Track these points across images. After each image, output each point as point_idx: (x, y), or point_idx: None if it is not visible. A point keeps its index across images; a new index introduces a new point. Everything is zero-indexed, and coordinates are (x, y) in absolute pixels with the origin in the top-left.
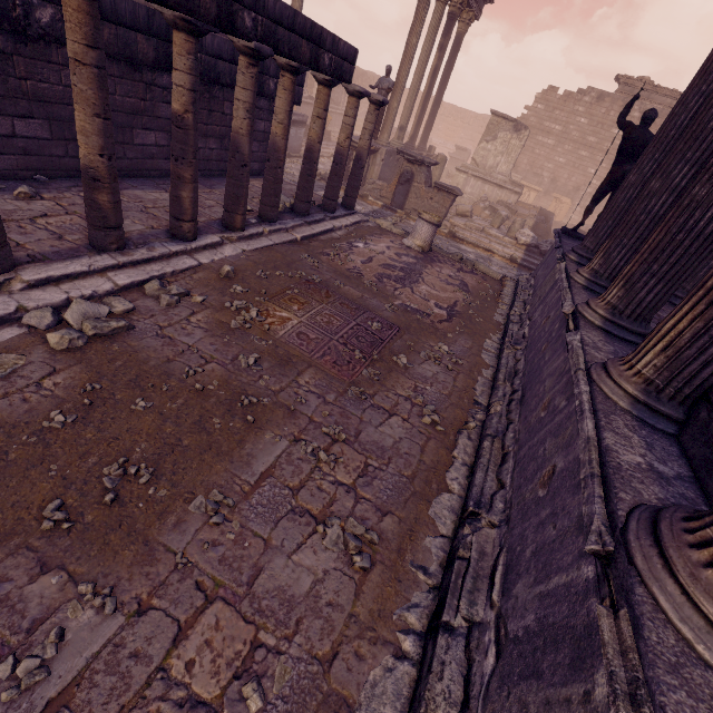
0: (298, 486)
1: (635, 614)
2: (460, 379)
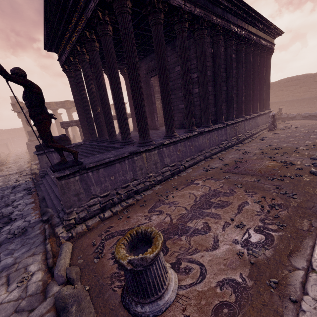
0: (249, 151)
1: (228, 123)
2: (207, 164)
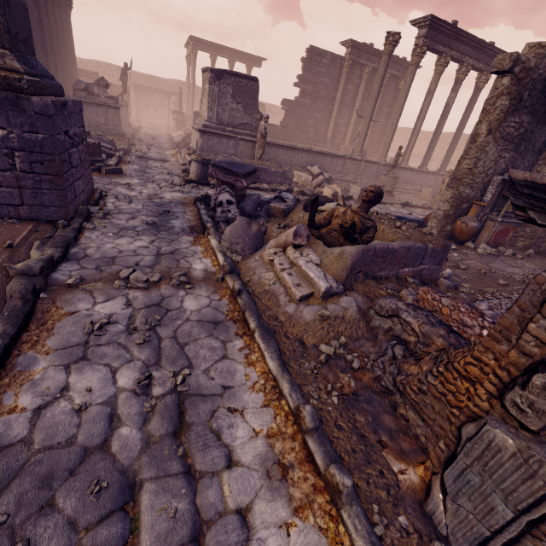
0: None
1: None
2: None
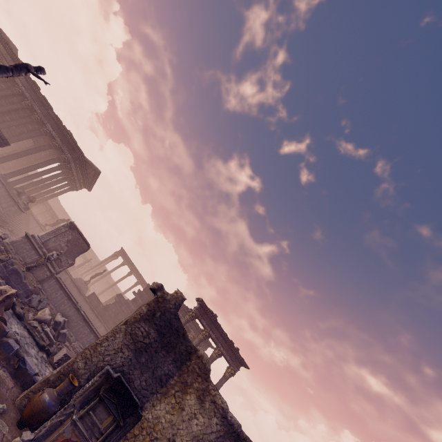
0: None
1: None
2: None
